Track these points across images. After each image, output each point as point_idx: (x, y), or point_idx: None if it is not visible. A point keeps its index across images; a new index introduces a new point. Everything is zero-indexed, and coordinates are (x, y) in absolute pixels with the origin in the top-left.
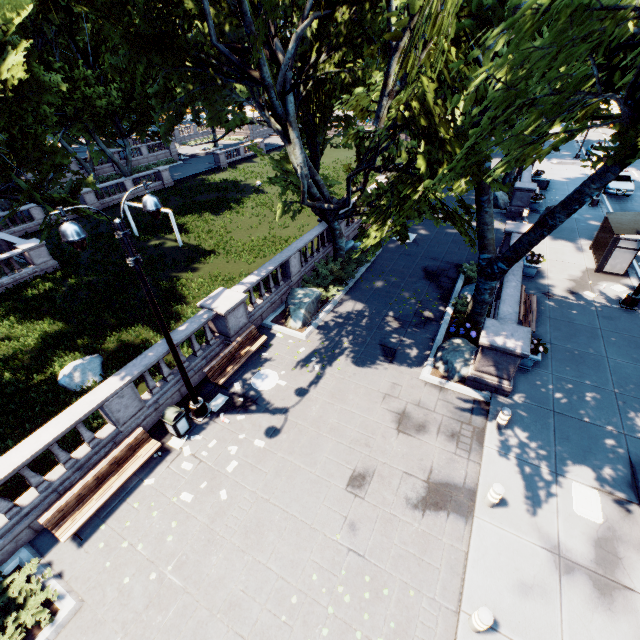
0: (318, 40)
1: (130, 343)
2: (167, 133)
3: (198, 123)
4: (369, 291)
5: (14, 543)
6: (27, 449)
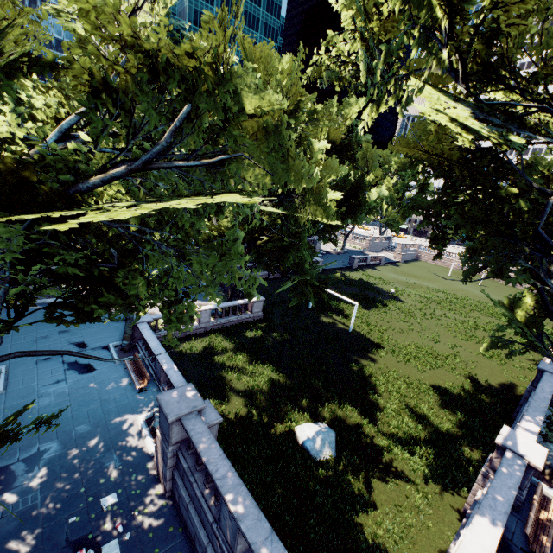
0: None
1: (345, 421)
2: (467, 276)
3: (497, 276)
4: None
5: None
6: None
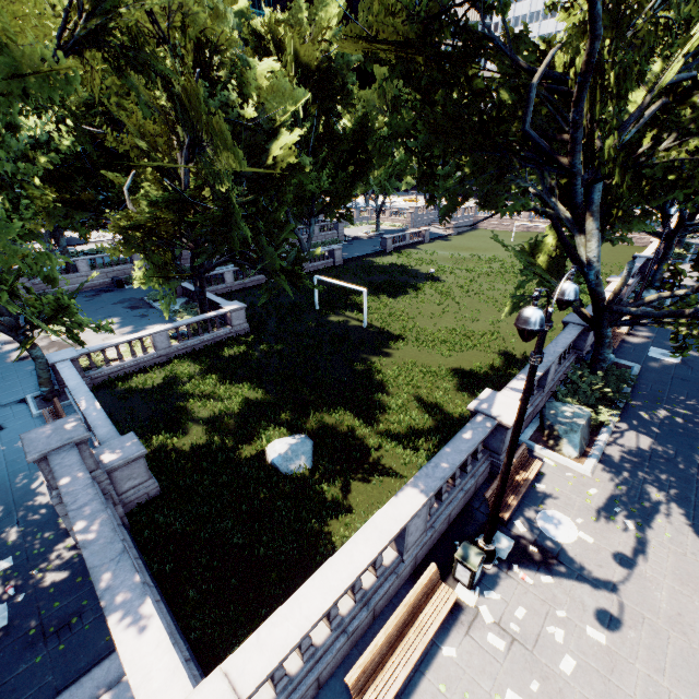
0: (655, 127)
1: (334, 428)
2: (446, 214)
3: (482, 206)
4: (652, 422)
5: (302, 698)
6: (343, 570)
